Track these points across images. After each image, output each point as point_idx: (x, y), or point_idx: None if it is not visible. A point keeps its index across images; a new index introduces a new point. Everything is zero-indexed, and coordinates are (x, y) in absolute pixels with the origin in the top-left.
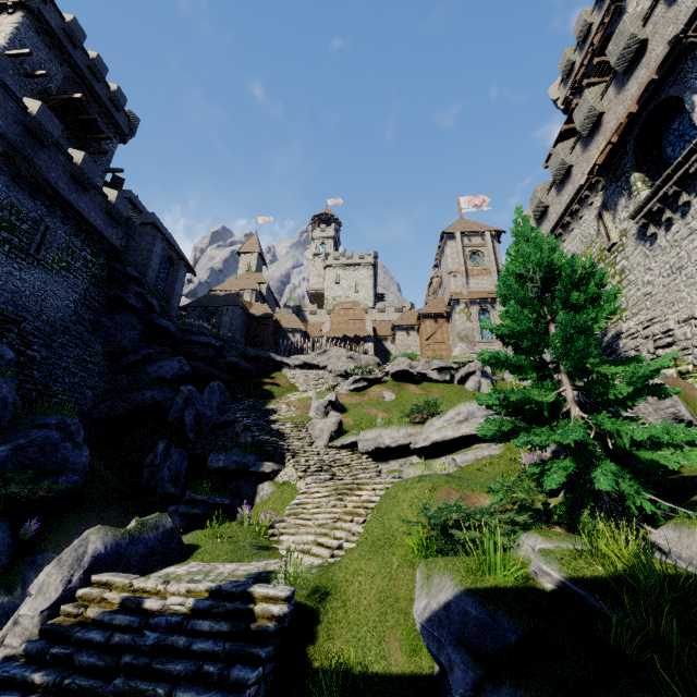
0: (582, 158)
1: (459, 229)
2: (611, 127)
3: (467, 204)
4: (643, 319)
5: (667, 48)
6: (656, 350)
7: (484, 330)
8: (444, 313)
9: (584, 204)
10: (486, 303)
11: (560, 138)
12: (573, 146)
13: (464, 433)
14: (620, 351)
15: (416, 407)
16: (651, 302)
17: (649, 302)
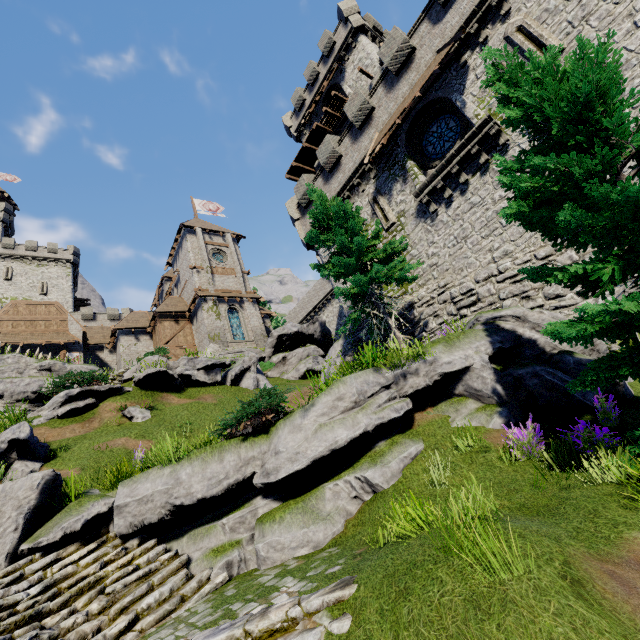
0: (352, 149)
1: (198, 225)
2: (384, 121)
3: (202, 206)
4: (435, 287)
5: (437, 55)
6: (459, 311)
7: (234, 330)
8: (187, 312)
9: (354, 192)
10: (234, 302)
11: (300, 155)
12: (342, 138)
13: (367, 427)
14: (417, 319)
15: (255, 404)
16: (439, 271)
17: (436, 271)
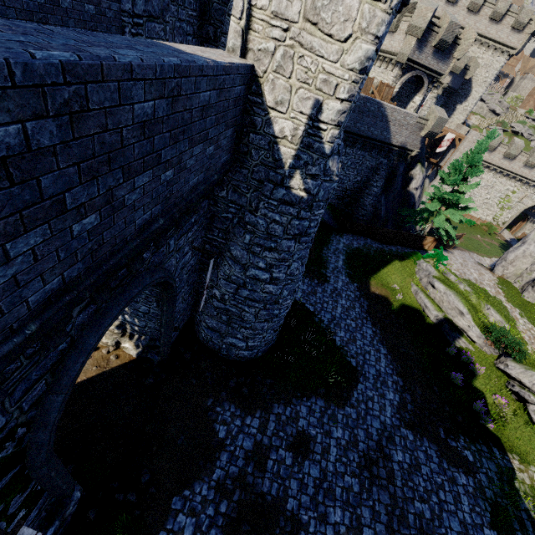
0: None
1: None
2: None
3: None
4: None
5: None
6: None
7: None
8: None
9: None
10: None
11: None
12: None
13: None
14: None
15: None
16: None
17: None
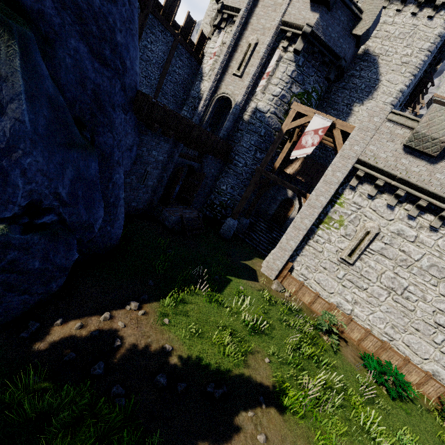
0: None
1: None
2: None
3: None
4: None
5: None
6: None
7: None
8: None
9: None
10: None
11: None
12: None
13: None
14: None
15: None
16: None
17: None
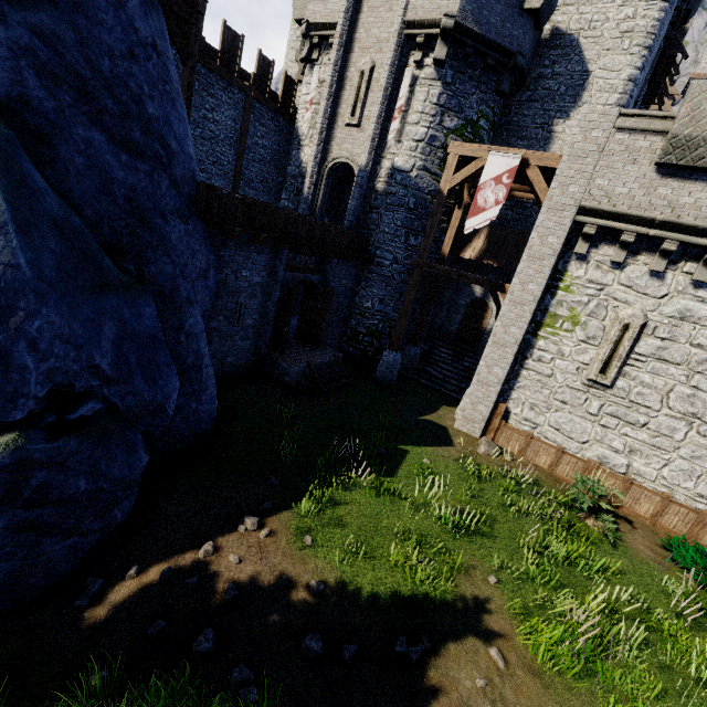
0: None
1: None
2: None
3: None
4: None
5: None
6: None
7: None
8: None
9: None
10: None
11: None
12: None
13: None
14: None
15: None
16: None
17: None
